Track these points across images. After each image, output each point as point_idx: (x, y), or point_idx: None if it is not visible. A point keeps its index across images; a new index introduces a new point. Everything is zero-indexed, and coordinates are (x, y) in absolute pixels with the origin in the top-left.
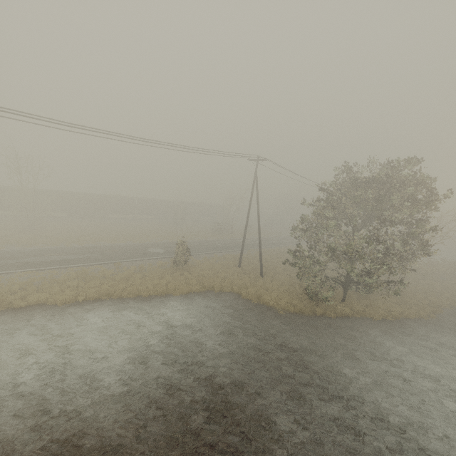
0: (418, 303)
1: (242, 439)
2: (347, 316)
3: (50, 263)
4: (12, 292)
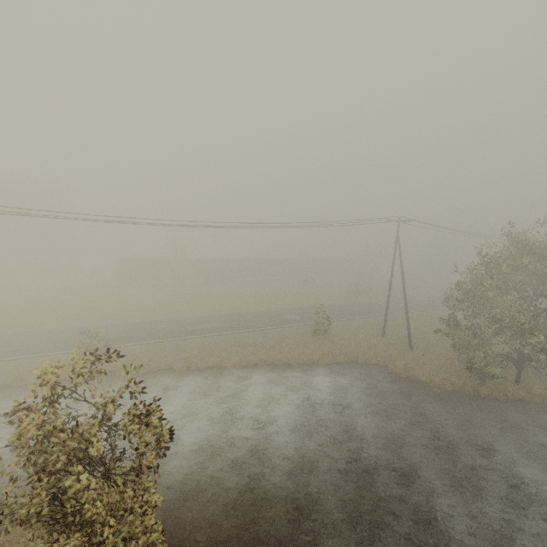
0: None
1: (399, 489)
2: (522, 400)
3: (209, 330)
4: (193, 355)
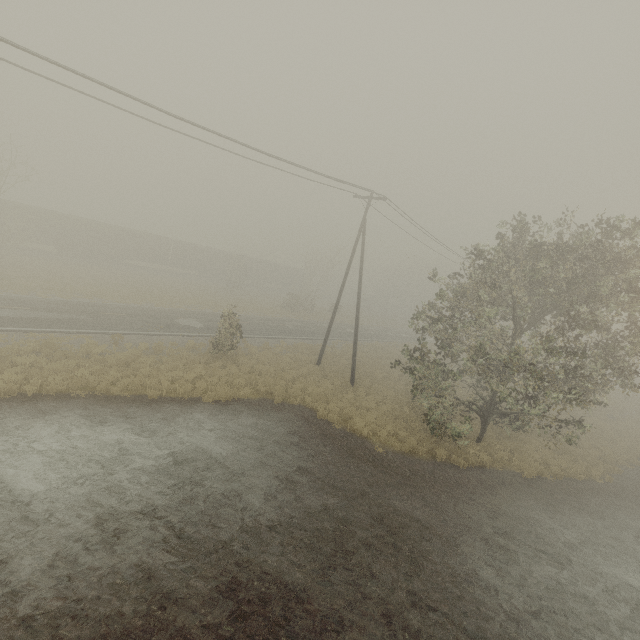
0: (586, 455)
1: None
2: (483, 467)
3: None
4: None
